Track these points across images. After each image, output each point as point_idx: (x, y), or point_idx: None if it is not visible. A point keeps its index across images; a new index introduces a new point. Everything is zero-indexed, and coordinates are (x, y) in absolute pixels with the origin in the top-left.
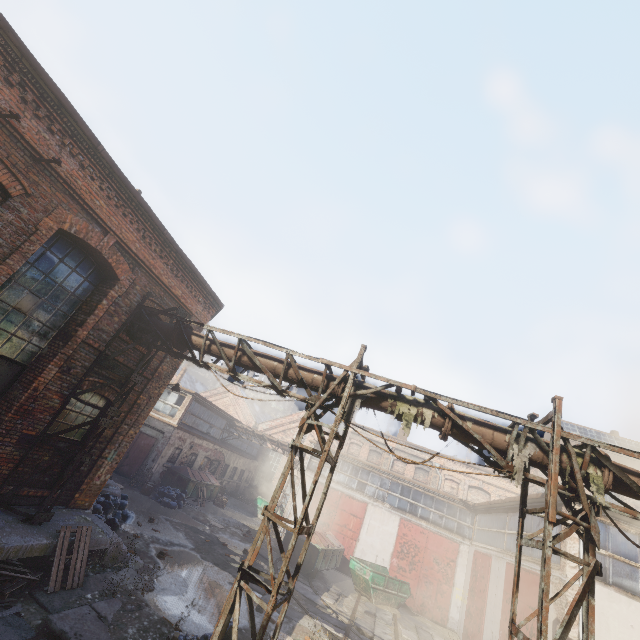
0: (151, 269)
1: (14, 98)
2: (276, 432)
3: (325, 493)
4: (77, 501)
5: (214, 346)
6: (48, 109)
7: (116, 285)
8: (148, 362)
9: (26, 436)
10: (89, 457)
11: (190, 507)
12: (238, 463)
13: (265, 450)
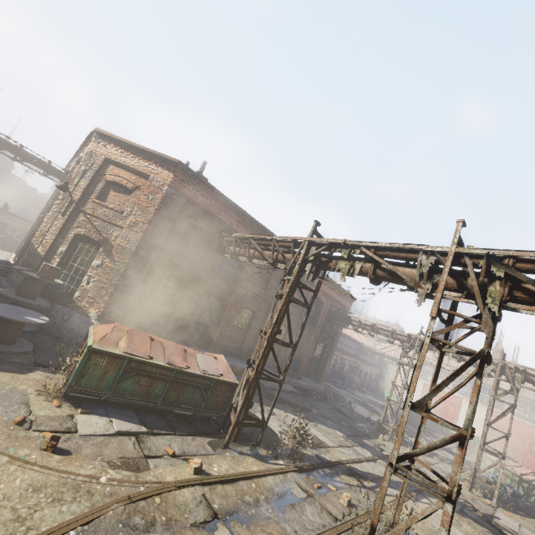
0: (331, 296)
1: None
2: (389, 350)
3: None
4: (321, 378)
5: (361, 325)
6: None
7: (323, 306)
8: (337, 330)
9: (309, 357)
10: (326, 364)
11: (348, 390)
12: (367, 369)
13: (383, 362)
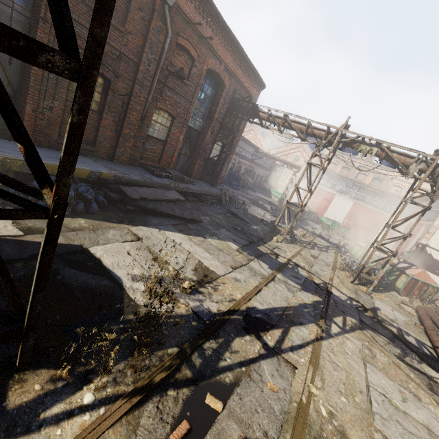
0: (236, 76)
1: (193, 9)
2: (281, 155)
3: (319, 181)
4: (217, 181)
5: (271, 118)
6: (202, 6)
7: (224, 89)
8: (239, 126)
9: (205, 158)
10: (224, 166)
11: (242, 190)
12: (260, 172)
13: (274, 166)
